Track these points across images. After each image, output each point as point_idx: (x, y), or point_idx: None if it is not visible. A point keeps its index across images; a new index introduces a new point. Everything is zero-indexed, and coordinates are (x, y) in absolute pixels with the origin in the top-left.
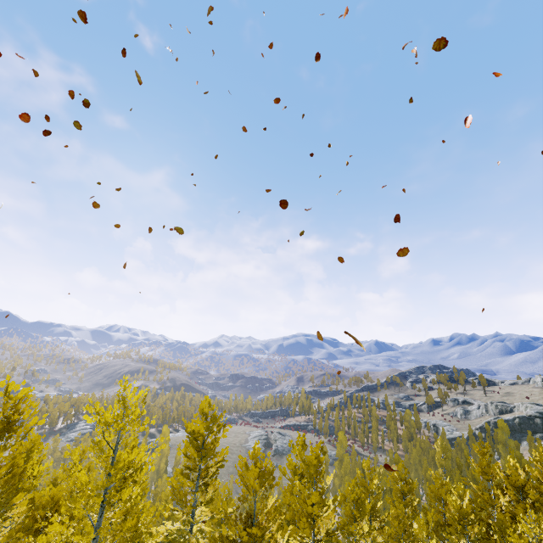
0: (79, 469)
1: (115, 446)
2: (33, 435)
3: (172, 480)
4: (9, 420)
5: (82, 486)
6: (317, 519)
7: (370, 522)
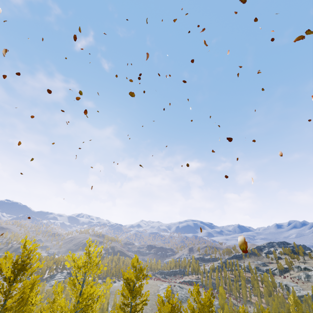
0: (60, 297)
1: (82, 283)
2: (34, 277)
3: (114, 312)
4: (24, 263)
5: (62, 309)
6: None
7: None
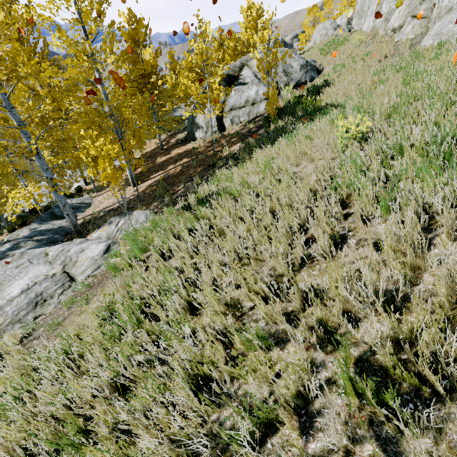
0: None
1: None
2: None
3: None
4: None
5: None
6: None
7: None
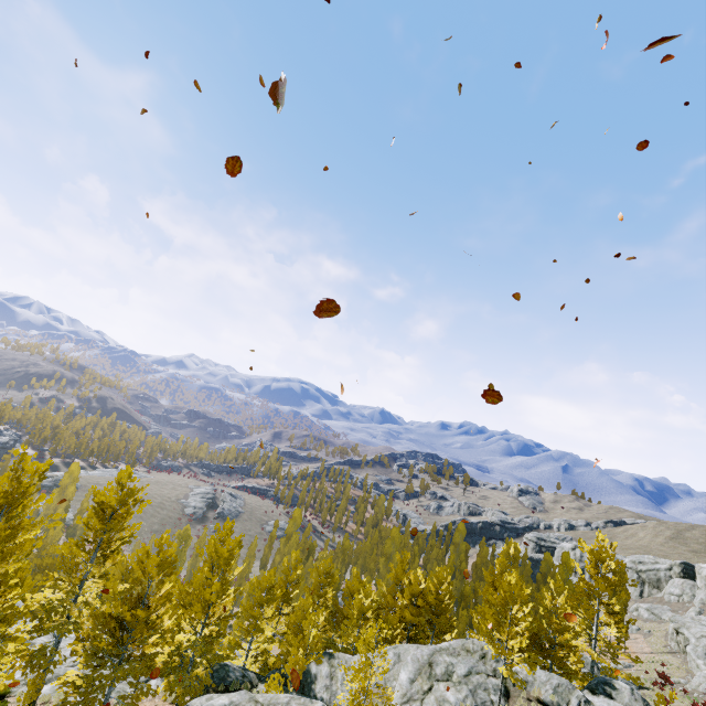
0: None
1: None
2: None
3: (64, 549)
4: None
5: None
6: (216, 604)
7: (281, 607)
